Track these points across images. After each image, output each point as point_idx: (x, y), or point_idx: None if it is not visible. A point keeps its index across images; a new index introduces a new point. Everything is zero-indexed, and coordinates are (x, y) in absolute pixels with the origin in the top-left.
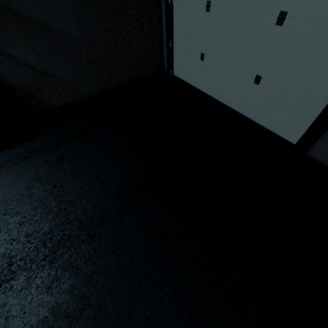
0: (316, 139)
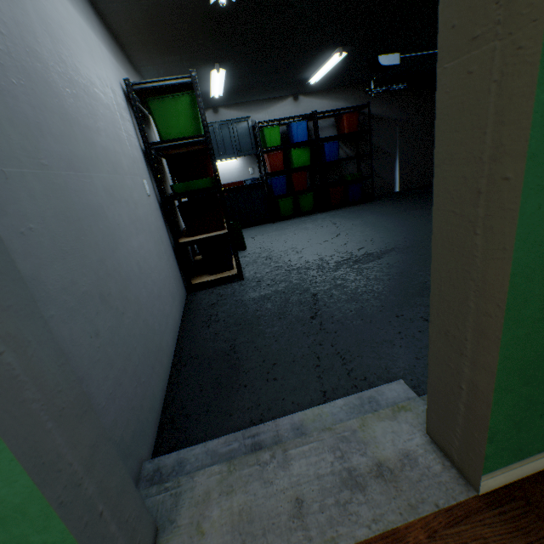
0: None
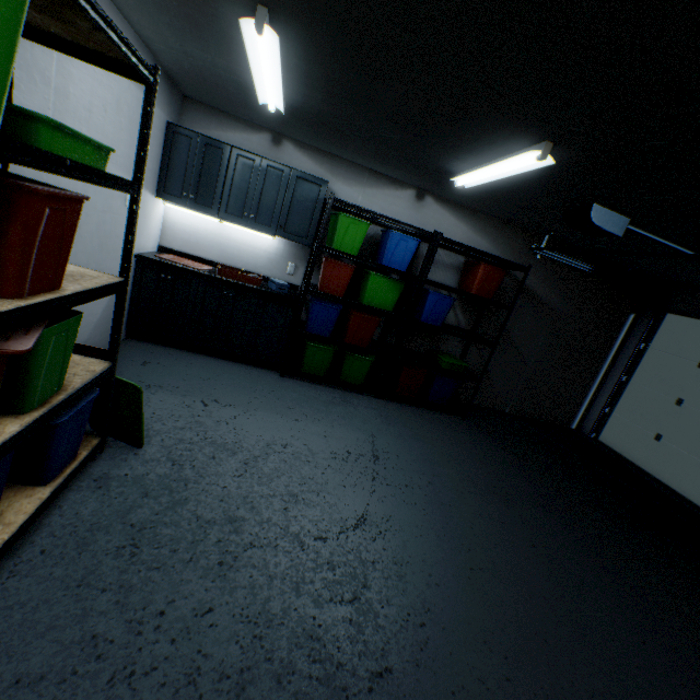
0: None
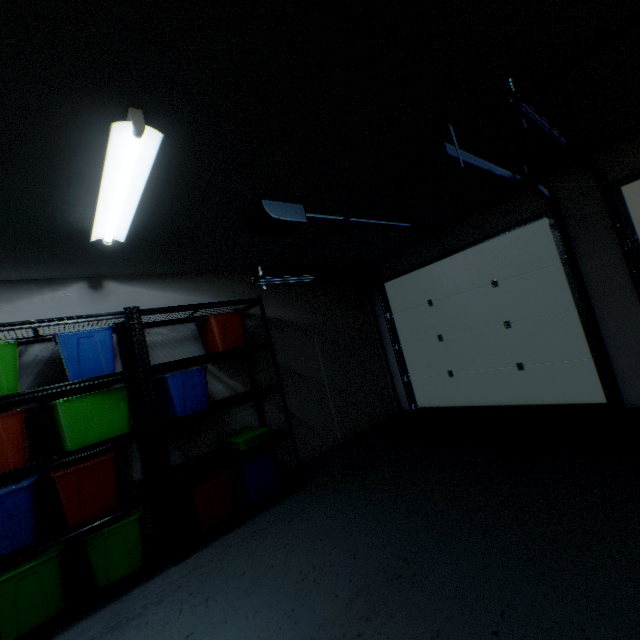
0: (615, 383)
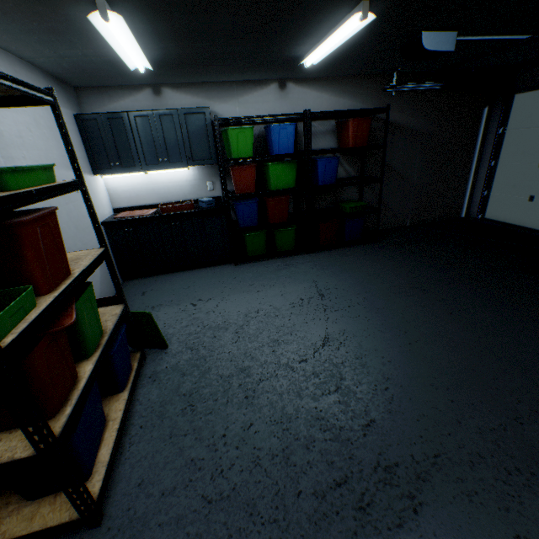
0: None
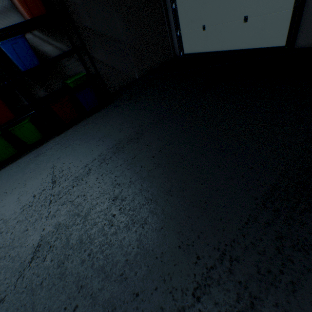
0: (296, 31)
